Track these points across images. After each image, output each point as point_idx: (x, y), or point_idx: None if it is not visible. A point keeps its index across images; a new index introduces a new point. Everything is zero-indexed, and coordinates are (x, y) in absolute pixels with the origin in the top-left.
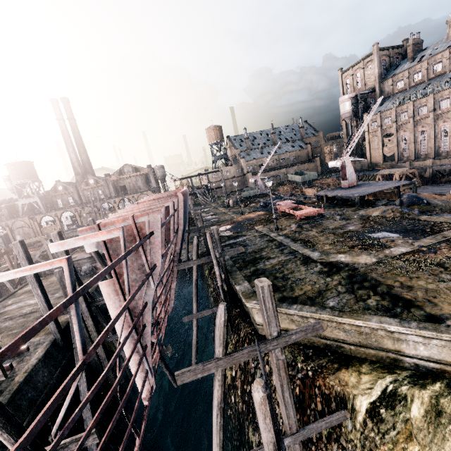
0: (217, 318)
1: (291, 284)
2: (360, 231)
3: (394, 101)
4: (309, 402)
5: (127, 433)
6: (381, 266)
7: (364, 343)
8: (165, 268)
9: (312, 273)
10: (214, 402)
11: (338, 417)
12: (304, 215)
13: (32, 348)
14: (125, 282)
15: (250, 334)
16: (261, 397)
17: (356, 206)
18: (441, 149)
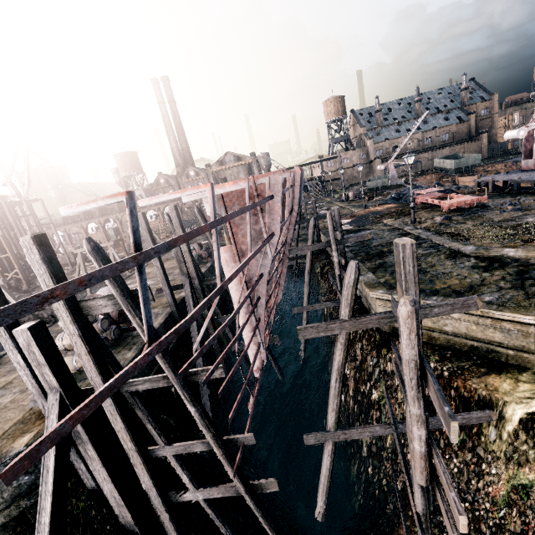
0: (346, 276)
1: (430, 277)
2: None
3: None
4: None
5: (244, 385)
6: None
7: (530, 348)
8: (279, 248)
9: (462, 268)
10: (334, 366)
11: (480, 416)
12: (455, 205)
13: (153, 316)
14: (248, 239)
15: (370, 330)
16: (409, 310)
17: None
18: None
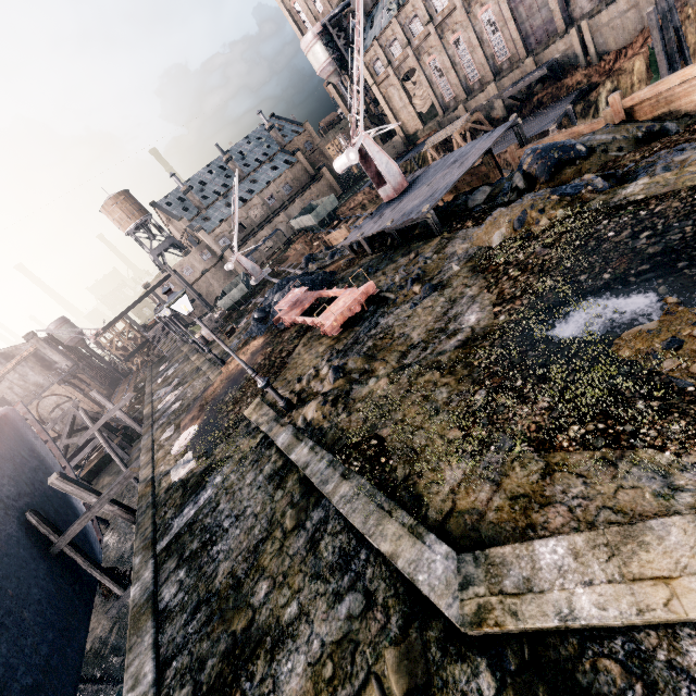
0: None
1: None
2: (507, 324)
3: (389, 6)
4: None
5: None
6: None
7: None
8: None
9: None
10: None
11: None
12: (337, 323)
13: None
14: None
15: None
16: None
17: (436, 233)
18: (498, 59)
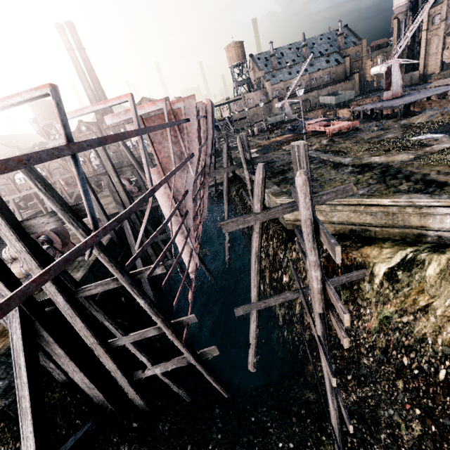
0: (256, 176)
1: (320, 183)
2: (399, 137)
3: None
4: (331, 274)
5: (183, 280)
6: (419, 161)
7: (390, 224)
8: (199, 171)
9: (342, 174)
10: (253, 251)
11: (358, 274)
12: (336, 129)
13: None
14: (172, 156)
15: (279, 230)
16: (303, 178)
17: (398, 117)
18: None
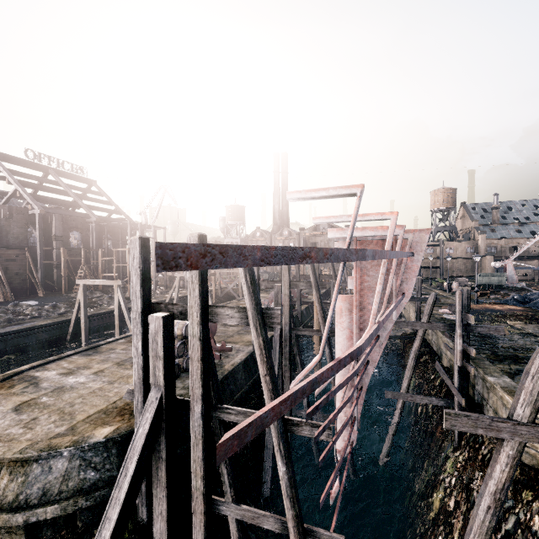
0: (533, 362)
1: None
2: None
3: None
4: None
5: (338, 463)
6: None
7: None
8: None
9: None
10: (488, 485)
11: None
12: None
13: (234, 351)
14: (388, 289)
15: None
16: None
17: None
18: None
